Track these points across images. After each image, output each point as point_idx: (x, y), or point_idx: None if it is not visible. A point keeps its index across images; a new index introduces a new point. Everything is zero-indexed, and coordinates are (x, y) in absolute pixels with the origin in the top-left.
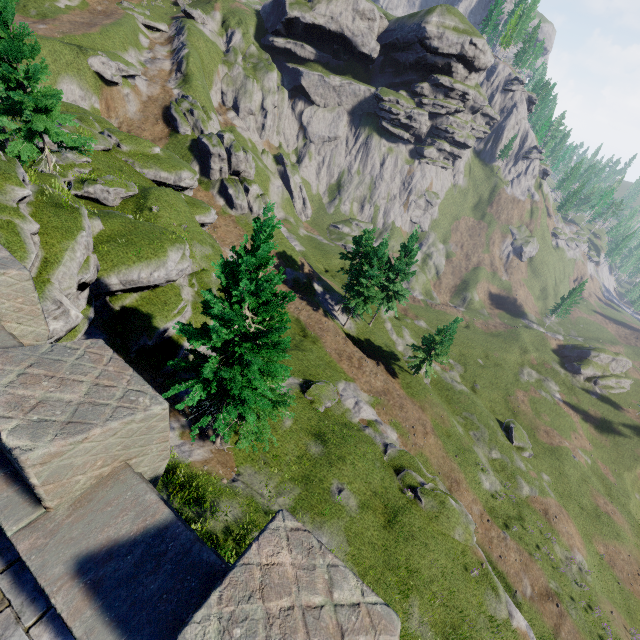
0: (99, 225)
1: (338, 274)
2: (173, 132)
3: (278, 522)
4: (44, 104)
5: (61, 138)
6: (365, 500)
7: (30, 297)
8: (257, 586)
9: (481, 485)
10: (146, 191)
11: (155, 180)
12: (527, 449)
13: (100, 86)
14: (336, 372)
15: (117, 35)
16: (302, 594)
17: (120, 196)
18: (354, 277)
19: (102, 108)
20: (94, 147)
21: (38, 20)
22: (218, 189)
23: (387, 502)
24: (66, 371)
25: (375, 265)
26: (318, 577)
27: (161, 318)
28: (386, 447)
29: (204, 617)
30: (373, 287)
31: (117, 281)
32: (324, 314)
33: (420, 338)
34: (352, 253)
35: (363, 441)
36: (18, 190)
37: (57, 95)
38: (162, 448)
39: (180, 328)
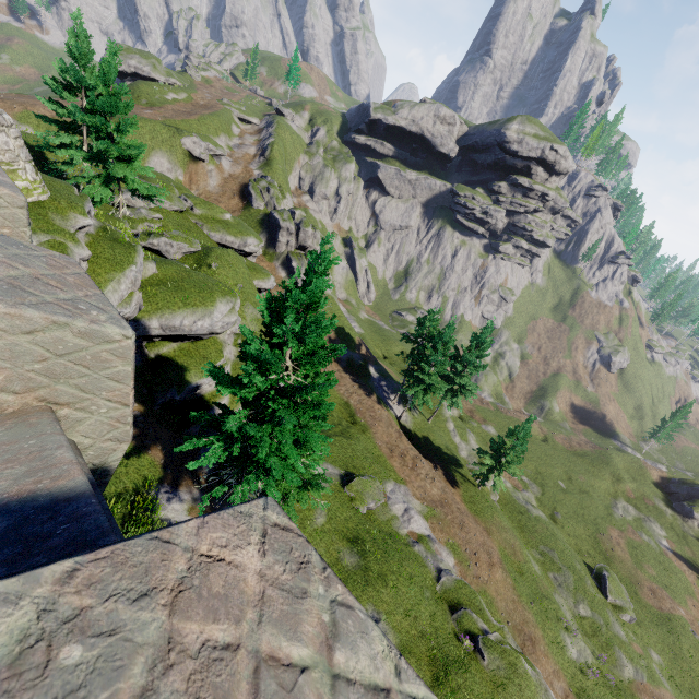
0: (153, 268)
1: (397, 362)
2: (247, 206)
3: (253, 507)
4: (128, 154)
5: (137, 186)
6: (407, 641)
7: (20, 231)
8: (169, 583)
9: (565, 651)
10: (209, 249)
11: (220, 243)
12: (627, 610)
13: (188, 162)
14: (385, 469)
15: (212, 123)
16: (265, 630)
17: (182, 251)
18: (415, 362)
19: (185, 180)
20: (168, 207)
21: (147, 107)
22: (282, 261)
23: (437, 650)
24: (1, 254)
25: (440, 351)
26: (308, 613)
27: (196, 372)
28: (439, 573)
29: (4, 595)
30: (436, 376)
31: (158, 325)
32: (377, 401)
33: (488, 446)
34: (415, 336)
35: (411, 559)
36: (80, 218)
37: (142, 147)
38: (117, 415)
39: (210, 369)
